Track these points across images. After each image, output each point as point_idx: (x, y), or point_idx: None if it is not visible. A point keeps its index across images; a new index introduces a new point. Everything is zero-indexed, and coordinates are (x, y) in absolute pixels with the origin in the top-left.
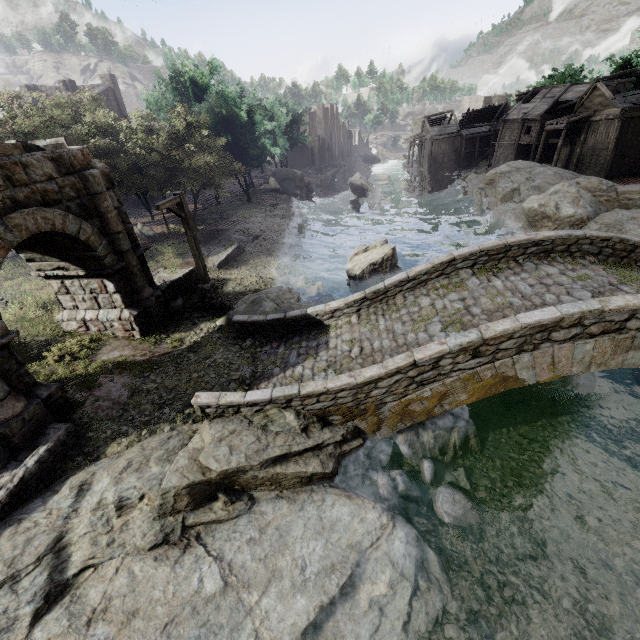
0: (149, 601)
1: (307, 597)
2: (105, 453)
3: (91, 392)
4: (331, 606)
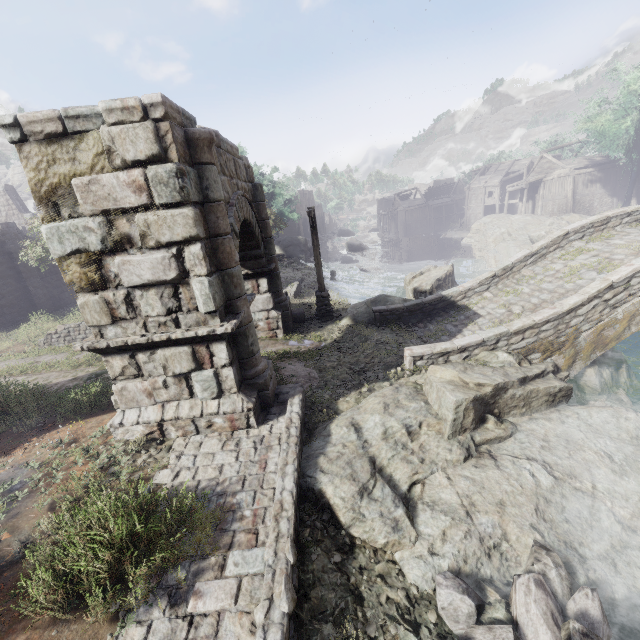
0: (505, 493)
1: (634, 477)
2: (339, 409)
3: (280, 372)
4: None
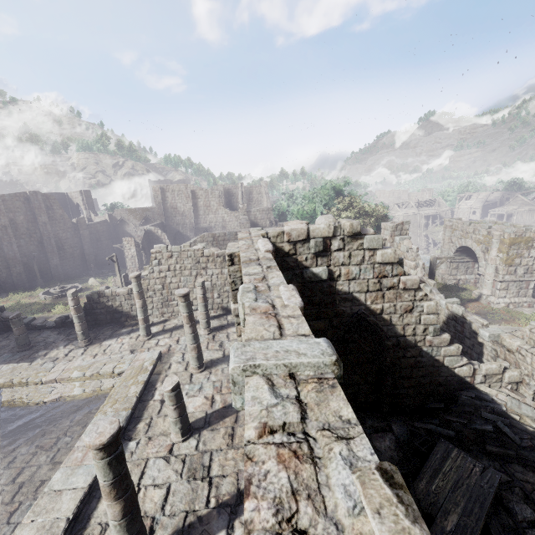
0: None
1: None
2: None
3: None
4: None
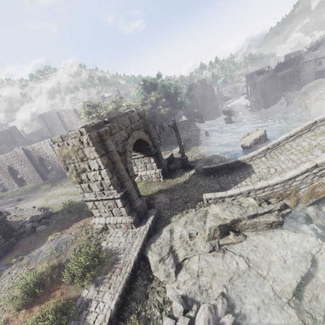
0: (219, 270)
1: (292, 273)
2: (171, 221)
3: (154, 200)
4: (305, 279)
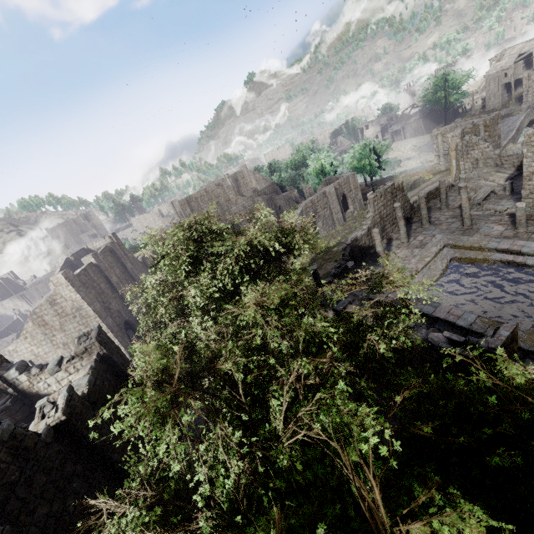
0: None
1: None
2: None
3: None
4: None
